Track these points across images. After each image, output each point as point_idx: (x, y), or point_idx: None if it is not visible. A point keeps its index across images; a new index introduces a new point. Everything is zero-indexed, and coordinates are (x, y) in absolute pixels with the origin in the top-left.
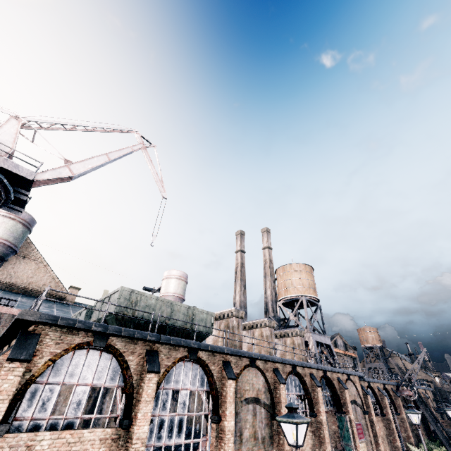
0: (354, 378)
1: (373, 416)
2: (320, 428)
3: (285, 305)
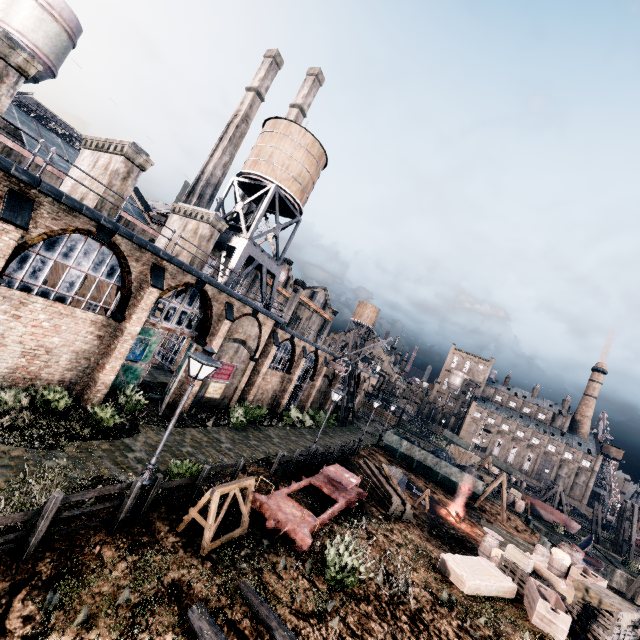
0: (267, 320)
1: (265, 368)
2: (117, 338)
3: (247, 192)
